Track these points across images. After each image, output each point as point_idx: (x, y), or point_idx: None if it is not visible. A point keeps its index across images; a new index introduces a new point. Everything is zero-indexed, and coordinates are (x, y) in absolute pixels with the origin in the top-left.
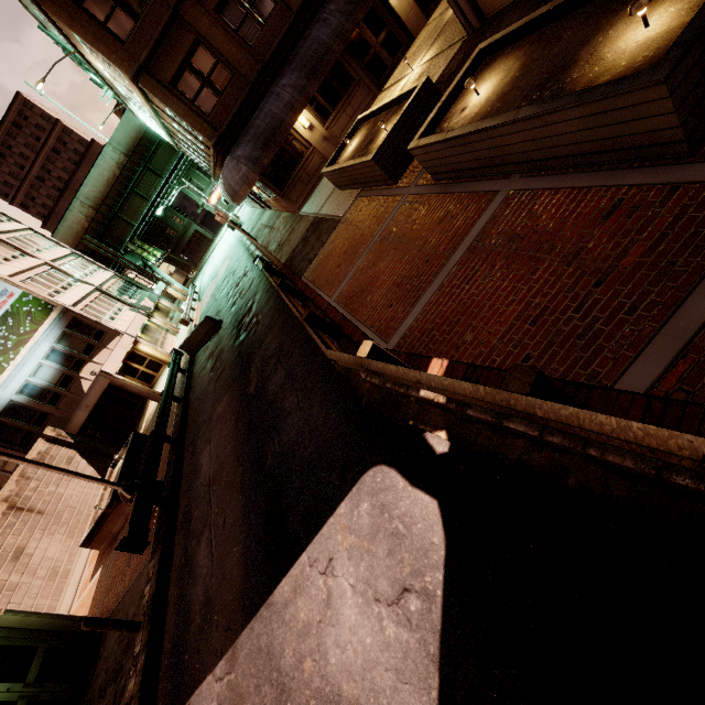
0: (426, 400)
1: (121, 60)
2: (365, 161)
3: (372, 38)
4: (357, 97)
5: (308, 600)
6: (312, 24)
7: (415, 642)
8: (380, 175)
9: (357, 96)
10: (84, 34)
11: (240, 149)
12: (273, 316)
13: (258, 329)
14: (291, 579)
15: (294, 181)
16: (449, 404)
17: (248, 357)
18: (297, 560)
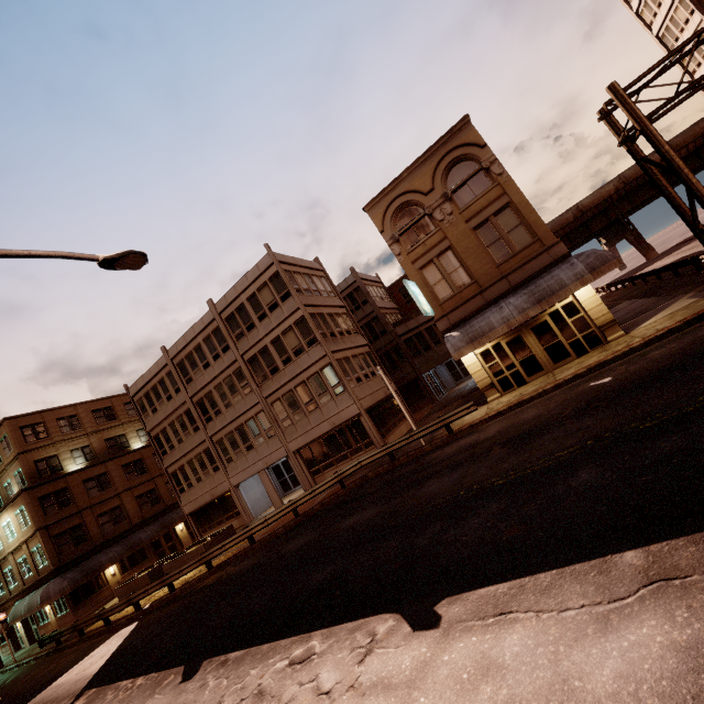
0: (143, 612)
1: (39, 520)
2: (144, 574)
3: (165, 543)
4: (147, 566)
5: (77, 667)
6: (139, 531)
7: (123, 636)
8: (148, 581)
9: (147, 565)
10: (31, 508)
11: (70, 573)
12: (42, 663)
13: (19, 678)
14: (66, 674)
15: (87, 602)
16: (150, 606)
17: (6, 691)
18: (71, 669)
